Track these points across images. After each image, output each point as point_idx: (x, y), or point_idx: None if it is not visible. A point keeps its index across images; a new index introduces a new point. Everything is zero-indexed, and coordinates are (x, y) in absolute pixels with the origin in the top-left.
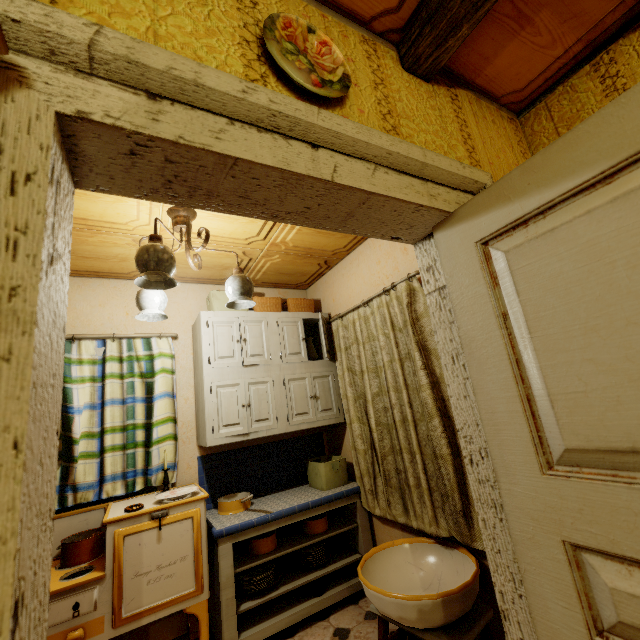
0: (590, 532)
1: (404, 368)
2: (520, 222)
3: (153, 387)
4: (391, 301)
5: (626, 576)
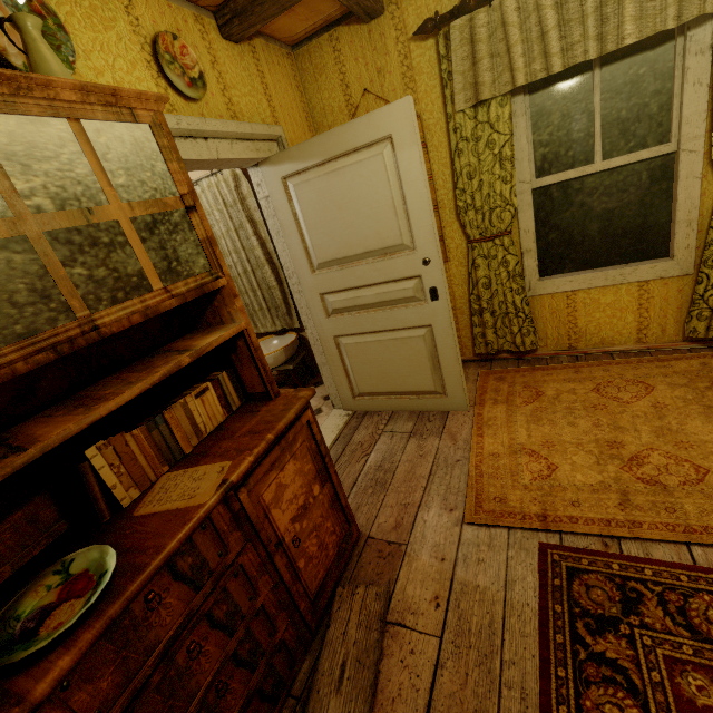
0: (325, 288)
1: (240, 236)
2: (298, 173)
3: None
4: (219, 183)
5: (334, 297)
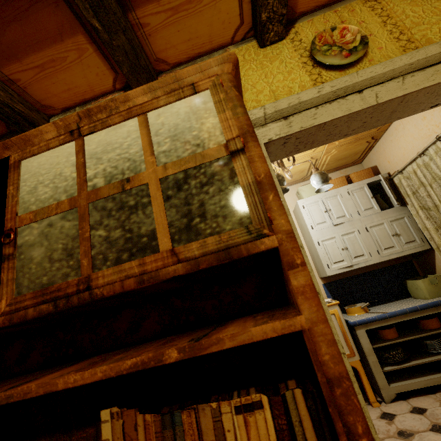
0: None
1: None
2: None
3: None
4: None
5: None
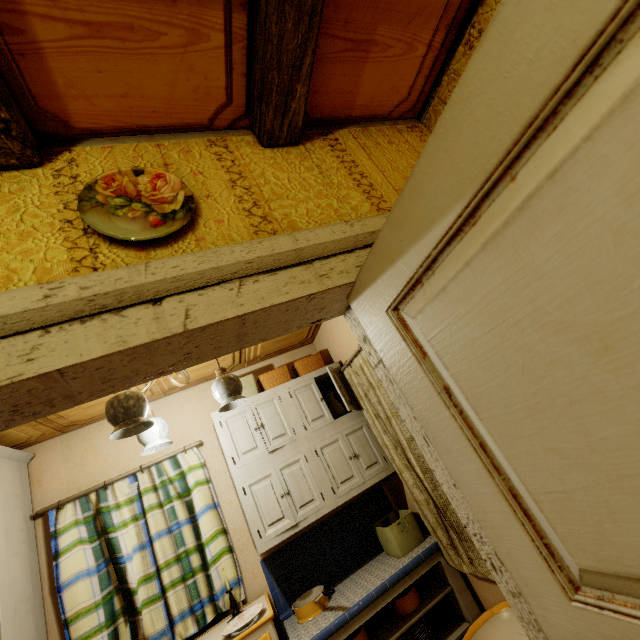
0: None
1: None
2: (414, 282)
3: (193, 505)
4: None
5: None
